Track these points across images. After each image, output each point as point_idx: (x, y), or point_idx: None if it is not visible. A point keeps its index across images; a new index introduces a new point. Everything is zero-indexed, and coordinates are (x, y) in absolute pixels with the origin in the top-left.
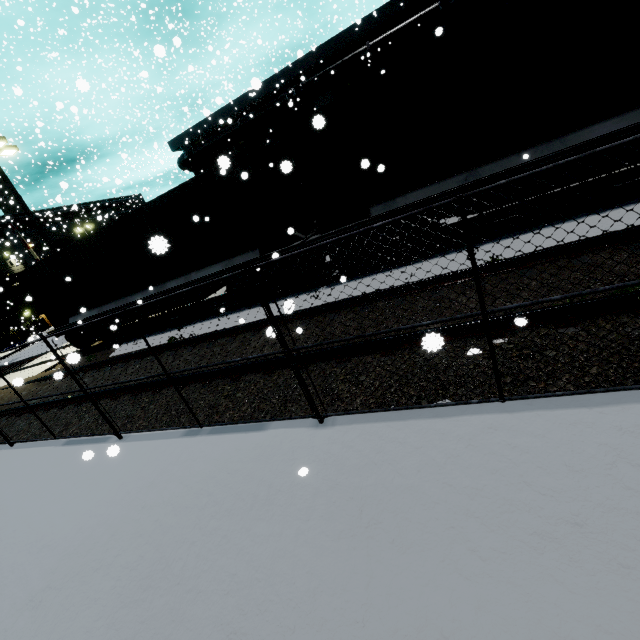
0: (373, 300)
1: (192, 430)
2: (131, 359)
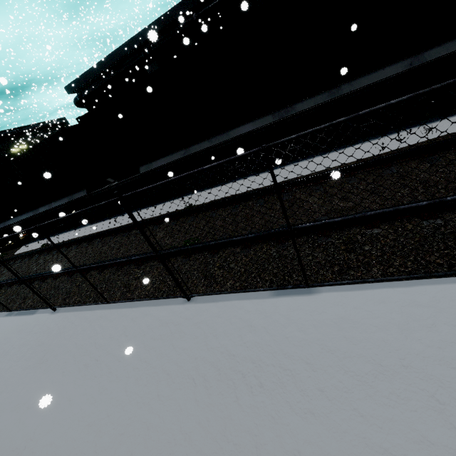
0: (132, 229)
1: (10, 312)
2: (17, 259)
